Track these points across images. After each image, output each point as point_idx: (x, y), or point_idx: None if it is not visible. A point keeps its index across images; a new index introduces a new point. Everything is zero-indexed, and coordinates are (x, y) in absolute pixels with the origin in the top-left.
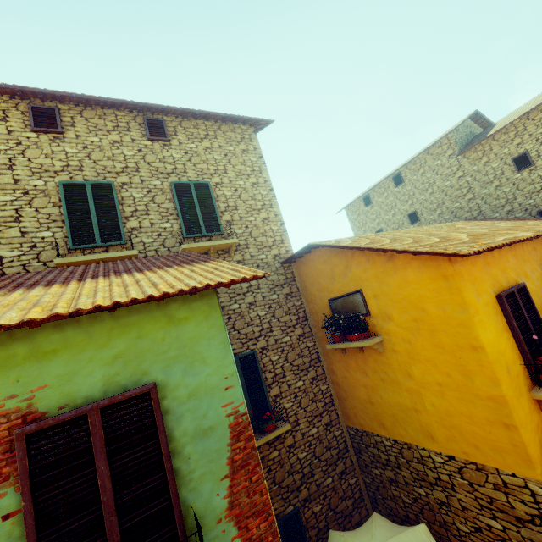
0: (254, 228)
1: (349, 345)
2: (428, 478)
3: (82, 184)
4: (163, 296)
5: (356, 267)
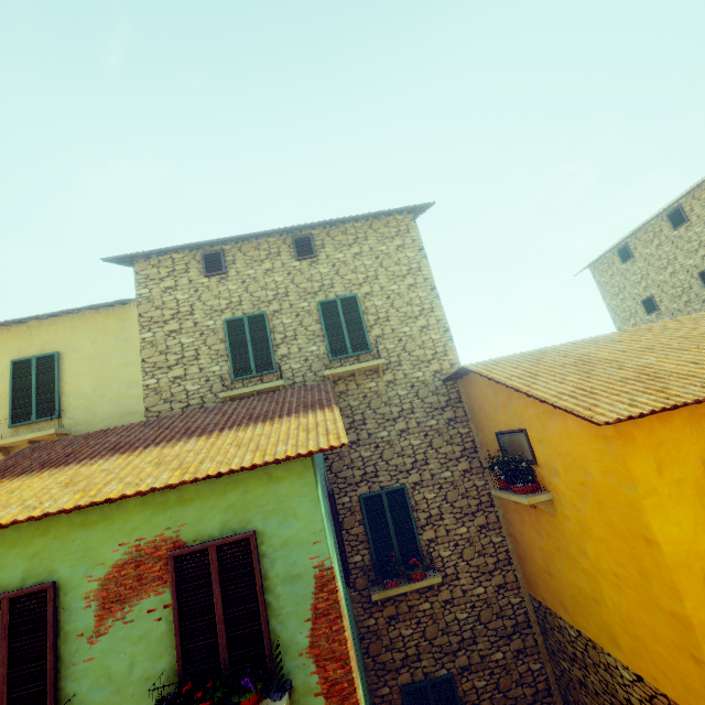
0: (409, 340)
1: (510, 498)
2: (618, 695)
3: (241, 318)
4: (253, 466)
5: (518, 400)
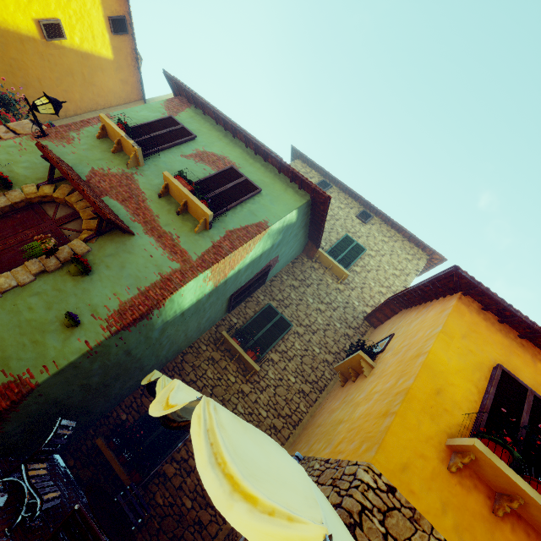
0: (368, 288)
1: (347, 358)
2: None
3: None
4: (292, 170)
5: (405, 319)
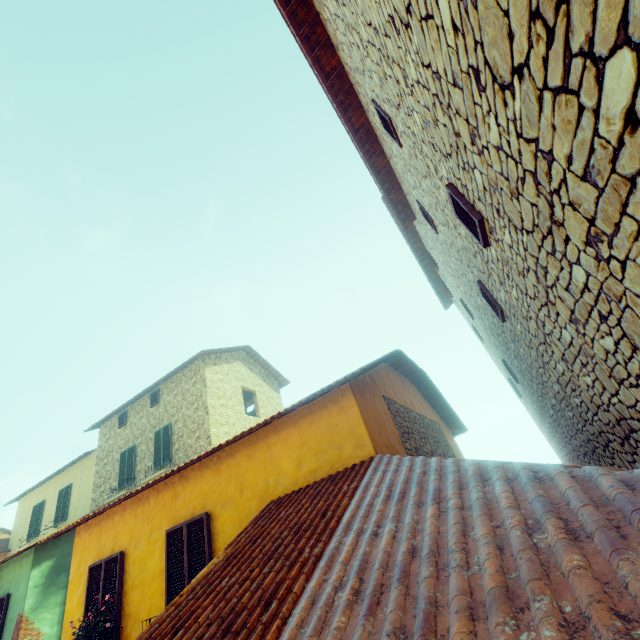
0: (190, 449)
1: None
2: None
3: (126, 451)
4: (2, 562)
5: None
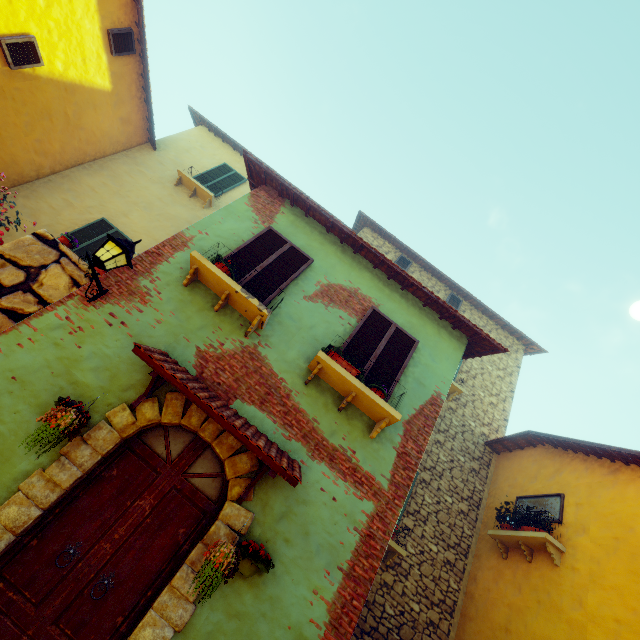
0: (479, 400)
1: (518, 533)
2: None
3: None
4: (454, 312)
5: (570, 472)
